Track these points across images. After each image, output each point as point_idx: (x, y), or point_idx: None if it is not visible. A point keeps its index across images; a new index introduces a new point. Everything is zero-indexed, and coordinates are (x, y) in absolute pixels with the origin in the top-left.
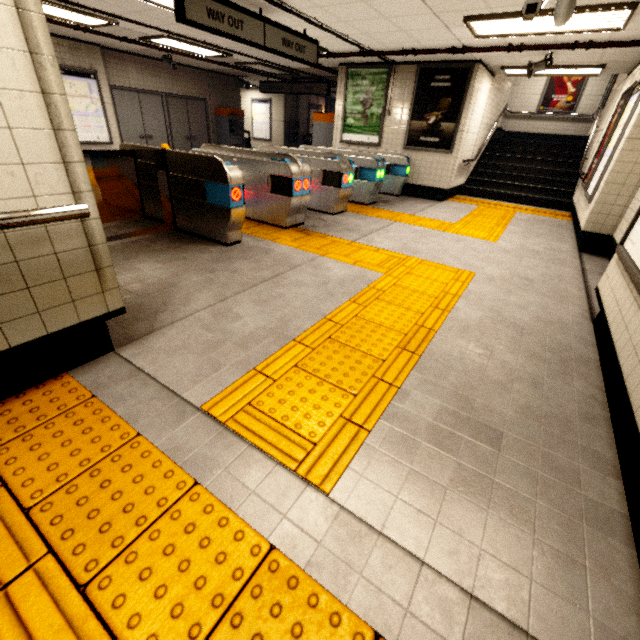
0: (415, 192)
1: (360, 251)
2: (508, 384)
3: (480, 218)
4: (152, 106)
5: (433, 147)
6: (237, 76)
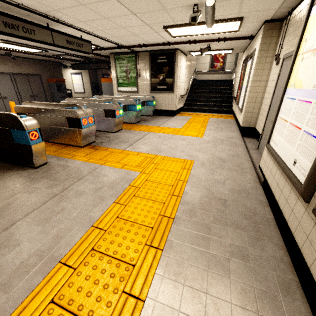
0: (160, 113)
1: (127, 156)
2: (226, 264)
3: (193, 123)
4: (4, 80)
5: (164, 90)
6: (58, 62)
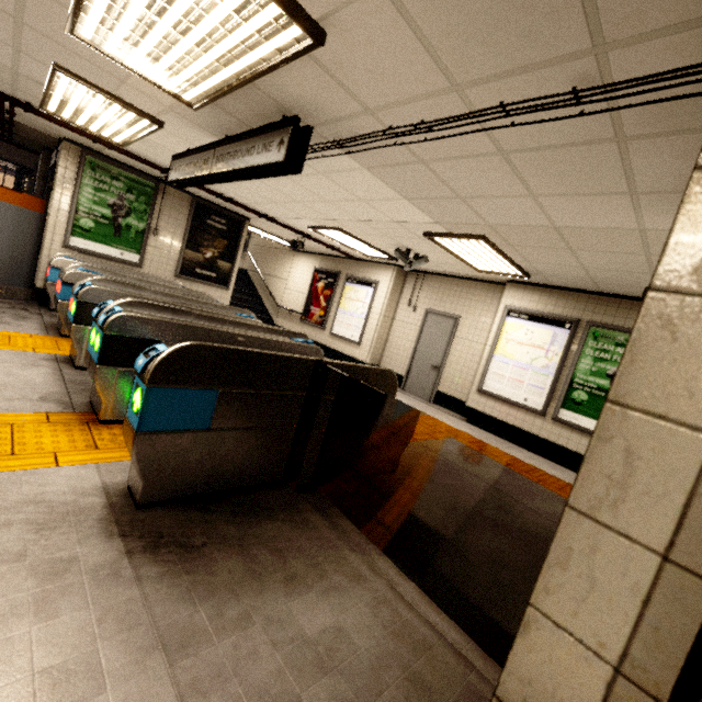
0: None
1: None
2: (535, 463)
3: None
4: None
5: (210, 281)
6: None
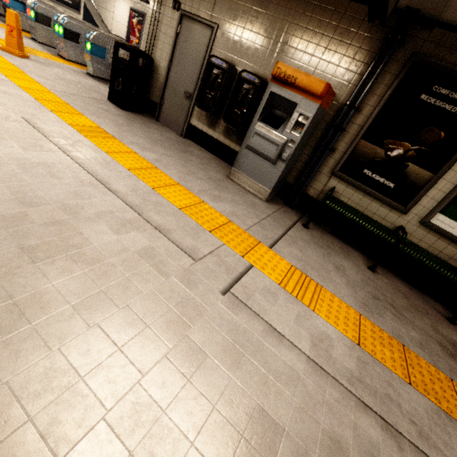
0: None
1: None
2: None
3: None
4: None
5: (69, 6)
6: None
